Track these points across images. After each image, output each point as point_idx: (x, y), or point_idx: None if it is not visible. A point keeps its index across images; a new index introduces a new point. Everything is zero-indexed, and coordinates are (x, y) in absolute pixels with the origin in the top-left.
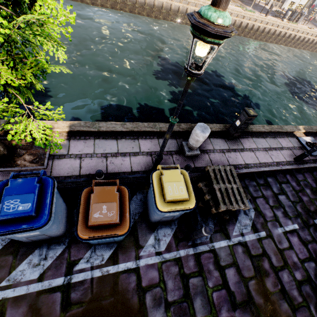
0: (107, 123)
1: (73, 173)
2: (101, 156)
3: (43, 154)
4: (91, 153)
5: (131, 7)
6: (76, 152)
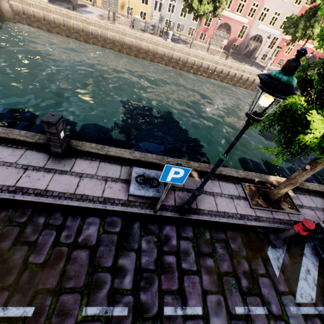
0: (308, 183)
1: (317, 221)
2: (323, 210)
3: (290, 203)
4: (315, 207)
5: (222, 78)
6: (306, 204)
